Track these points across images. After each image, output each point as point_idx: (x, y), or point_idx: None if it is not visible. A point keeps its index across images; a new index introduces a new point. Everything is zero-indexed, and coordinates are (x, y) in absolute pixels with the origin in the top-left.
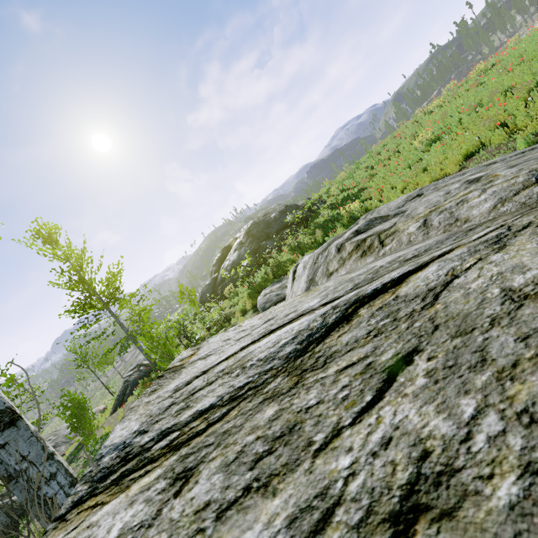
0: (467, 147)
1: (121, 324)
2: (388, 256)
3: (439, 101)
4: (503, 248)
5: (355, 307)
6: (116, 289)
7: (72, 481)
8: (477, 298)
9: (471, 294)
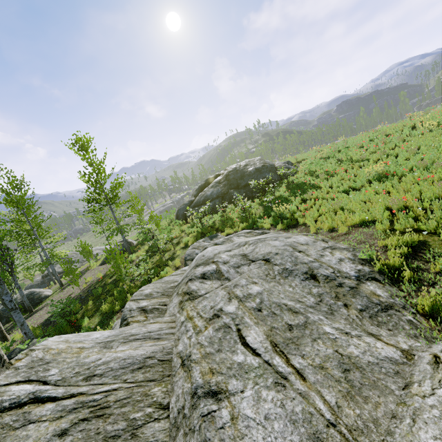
0: (367, 215)
1: (115, 217)
2: (131, 345)
3: (431, 124)
4: (57, 419)
5: (31, 401)
6: (115, 196)
7: (0, 357)
8: (12, 440)
9: (16, 437)
